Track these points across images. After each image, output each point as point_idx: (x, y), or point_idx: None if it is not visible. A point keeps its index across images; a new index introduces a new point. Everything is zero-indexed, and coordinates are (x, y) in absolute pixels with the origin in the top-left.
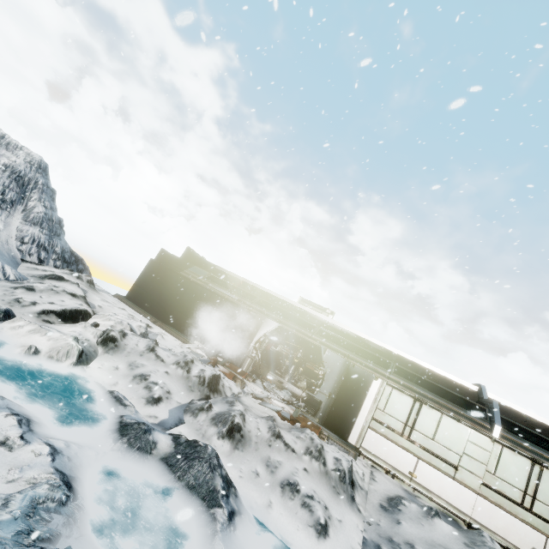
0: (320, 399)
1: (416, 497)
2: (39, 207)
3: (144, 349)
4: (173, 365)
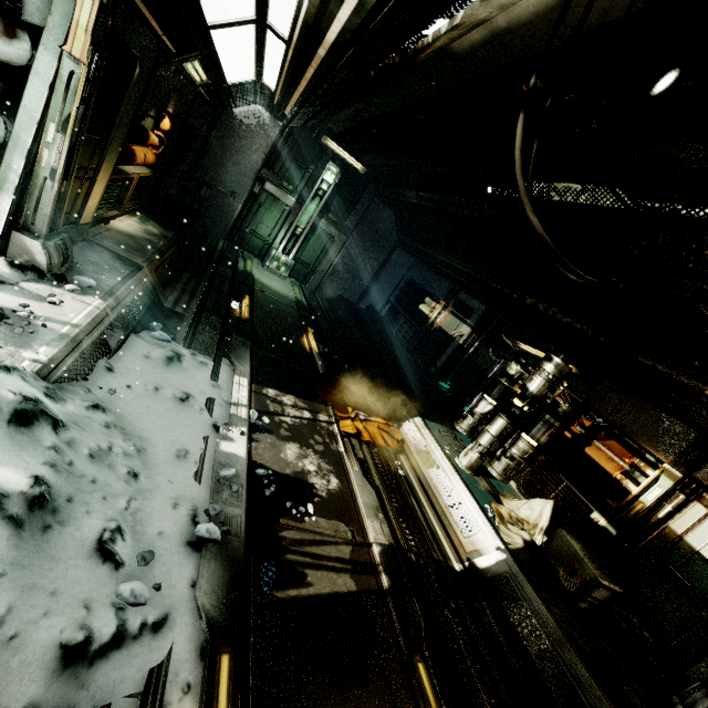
0: None
1: None
2: None
3: None
4: None
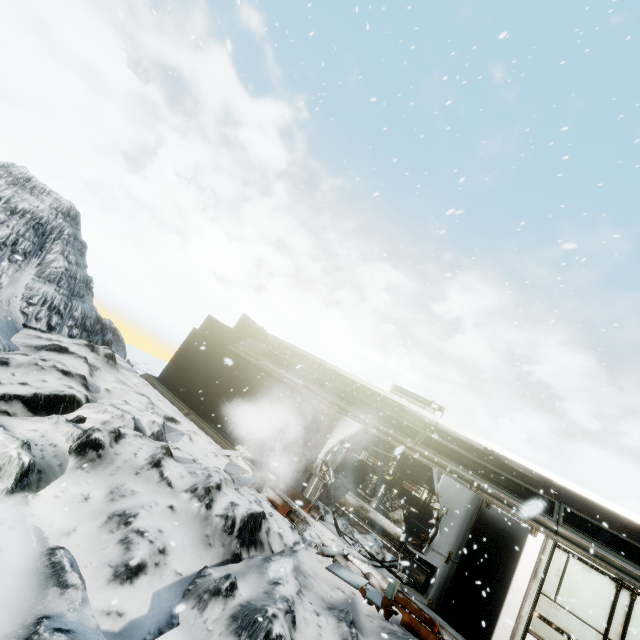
0: (433, 563)
1: None
2: (61, 261)
3: (144, 462)
4: (186, 494)
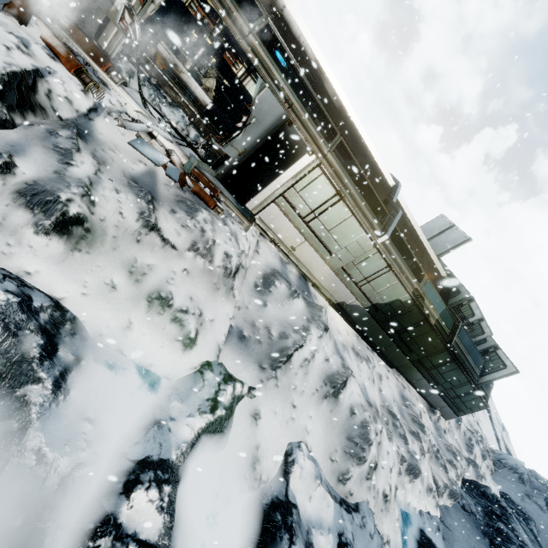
0: (229, 154)
1: (287, 264)
2: None
3: None
4: None
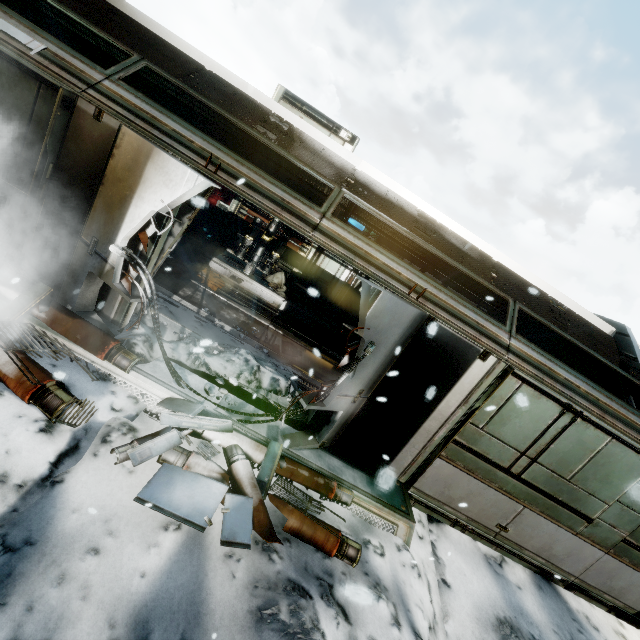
0: (335, 409)
1: (502, 567)
2: None
3: None
4: None
